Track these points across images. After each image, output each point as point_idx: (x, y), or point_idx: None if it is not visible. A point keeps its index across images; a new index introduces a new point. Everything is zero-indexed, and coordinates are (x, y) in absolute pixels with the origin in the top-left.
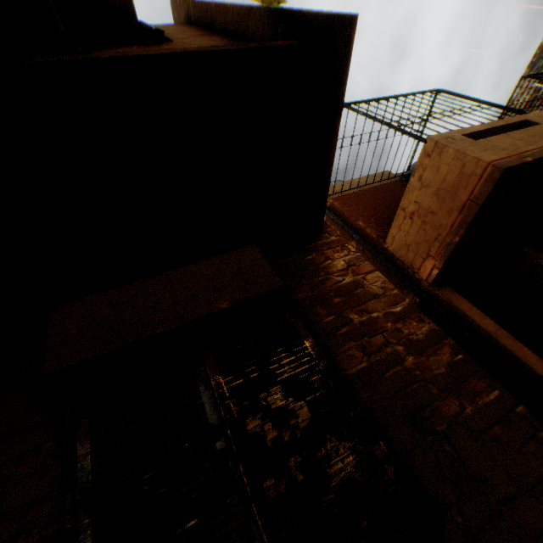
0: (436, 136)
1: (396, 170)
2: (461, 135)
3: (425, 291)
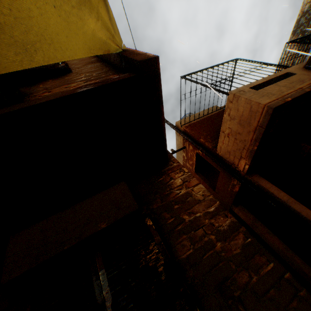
0: (234, 90)
1: (220, 105)
2: (249, 88)
3: (243, 177)
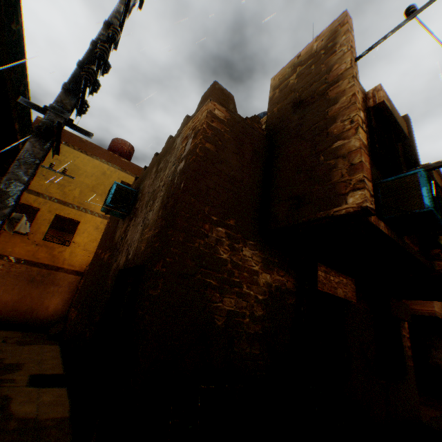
0: None
1: None
2: None
3: None
